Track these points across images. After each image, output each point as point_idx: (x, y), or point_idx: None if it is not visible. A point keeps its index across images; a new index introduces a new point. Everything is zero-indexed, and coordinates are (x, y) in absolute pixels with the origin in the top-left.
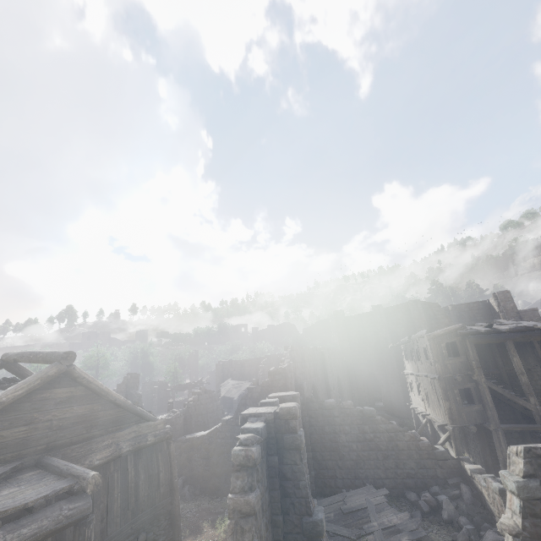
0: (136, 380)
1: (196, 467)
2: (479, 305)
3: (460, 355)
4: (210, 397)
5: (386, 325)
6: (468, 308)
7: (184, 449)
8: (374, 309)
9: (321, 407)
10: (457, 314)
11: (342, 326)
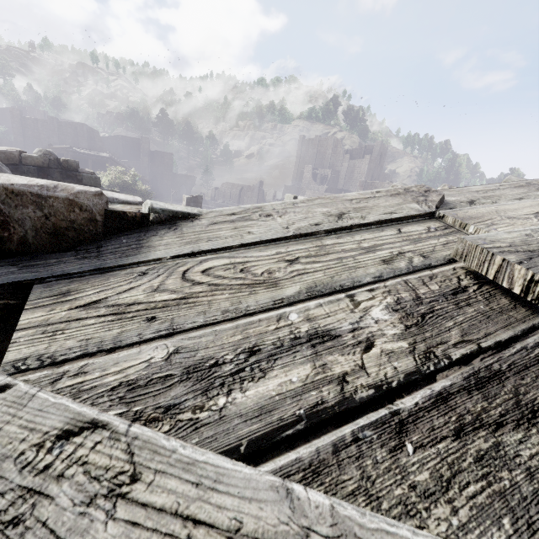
0: None
1: None
2: (139, 141)
3: None
4: None
5: (58, 134)
6: (132, 141)
7: None
8: (49, 119)
9: None
10: (124, 143)
11: (18, 123)
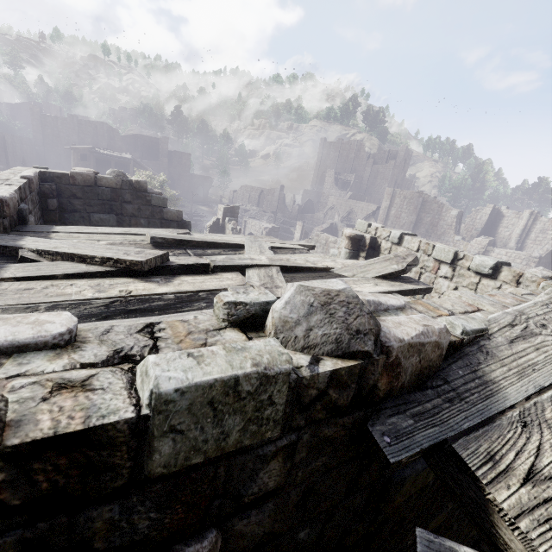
0: None
1: None
2: (157, 141)
3: (87, 161)
4: None
5: (77, 133)
6: (150, 141)
7: None
8: (69, 117)
9: None
10: (142, 142)
11: (38, 121)
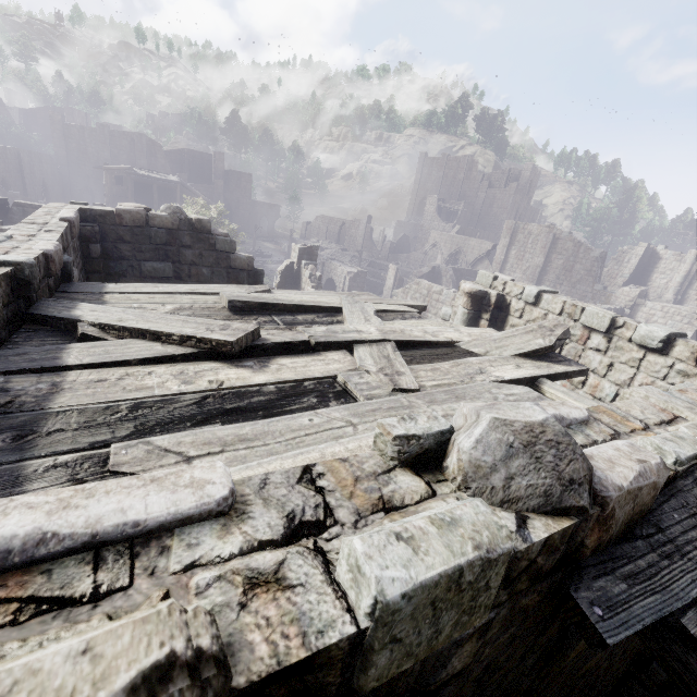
0: None
1: None
2: (210, 158)
3: (124, 185)
4: None
5: (109, 148)
6: (201, 157)
7: None
8: (98, 127)
9: (5, 195)
10: (191, 159)
11: (60, 133)
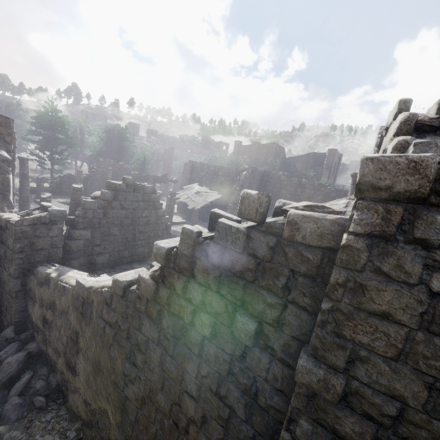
0: (3, 129)
1: (55, 343)
2: None
3: None
4: (143, 200)
5: None
6: None
7: (41, 294)
8: None
9: None
10: None
11: None
